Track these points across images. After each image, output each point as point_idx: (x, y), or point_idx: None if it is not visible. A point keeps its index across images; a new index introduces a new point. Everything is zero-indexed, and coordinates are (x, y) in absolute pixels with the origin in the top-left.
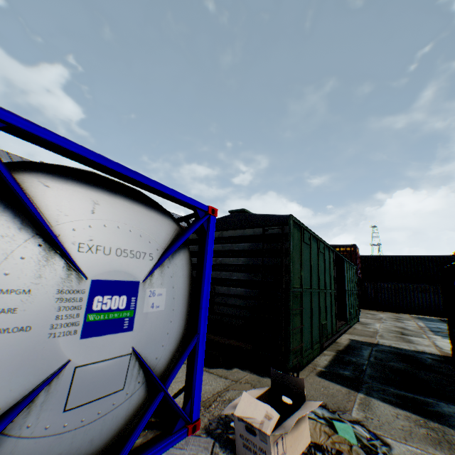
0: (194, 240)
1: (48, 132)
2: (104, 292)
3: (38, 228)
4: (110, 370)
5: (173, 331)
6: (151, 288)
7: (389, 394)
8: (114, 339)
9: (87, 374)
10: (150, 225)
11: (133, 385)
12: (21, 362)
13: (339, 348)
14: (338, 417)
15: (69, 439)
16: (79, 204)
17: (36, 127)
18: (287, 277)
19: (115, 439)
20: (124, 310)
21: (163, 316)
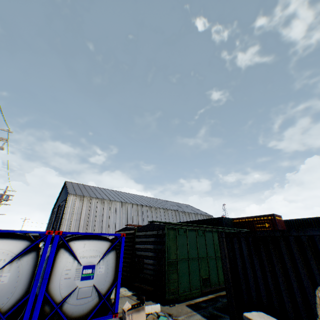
0: (138, 235)
1: (75, 232)
2: (86, 268)
3: (72, 254)
4: (87, 289)
5: (108, 279)
6: (99, 266)
7: (210, 313)
8: (88, 281)
9: (81, 290)
10: (100, 246)
11: (94, 295)
12: (69, 285)
13: (223, 293)
14: (171, 317)
15: (78, 307)
16: (81, 245)
17: (72, 232)
18: (165, 254)
19: (90, 312)
20: (91, 273)
21: (103, 274)
